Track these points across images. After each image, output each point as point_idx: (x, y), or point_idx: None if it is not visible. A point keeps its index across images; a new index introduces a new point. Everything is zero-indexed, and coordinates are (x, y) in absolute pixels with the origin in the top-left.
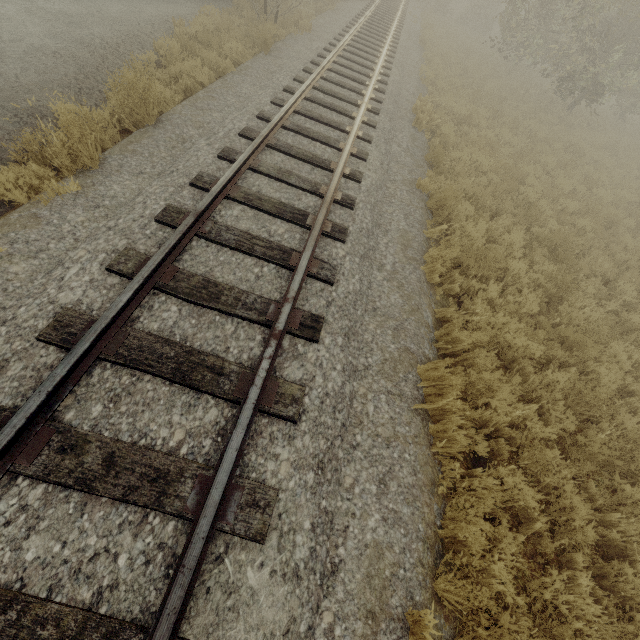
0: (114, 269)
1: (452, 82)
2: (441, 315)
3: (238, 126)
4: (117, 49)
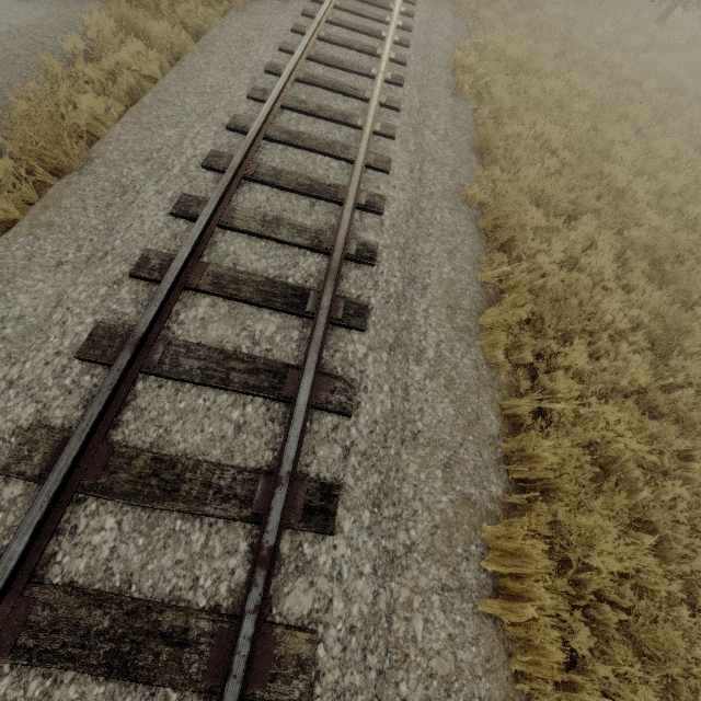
0: (11, 473)
1: (501, 7)
2: (509, 412)
3: (201, 150)
4: (32, 37)
